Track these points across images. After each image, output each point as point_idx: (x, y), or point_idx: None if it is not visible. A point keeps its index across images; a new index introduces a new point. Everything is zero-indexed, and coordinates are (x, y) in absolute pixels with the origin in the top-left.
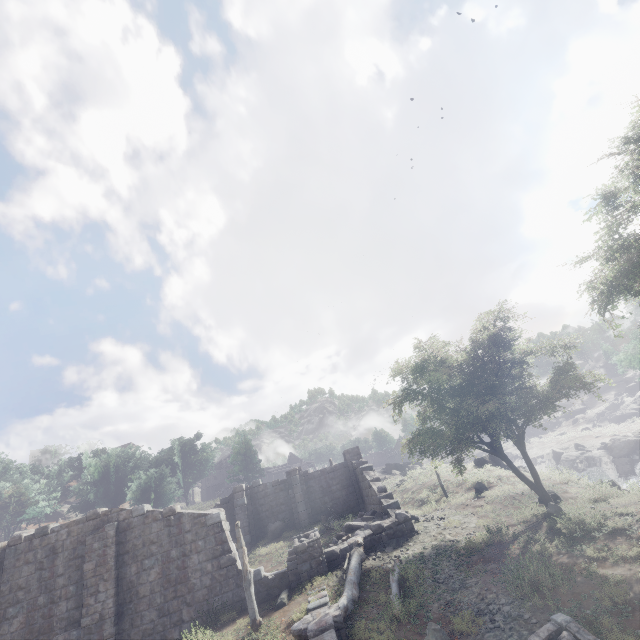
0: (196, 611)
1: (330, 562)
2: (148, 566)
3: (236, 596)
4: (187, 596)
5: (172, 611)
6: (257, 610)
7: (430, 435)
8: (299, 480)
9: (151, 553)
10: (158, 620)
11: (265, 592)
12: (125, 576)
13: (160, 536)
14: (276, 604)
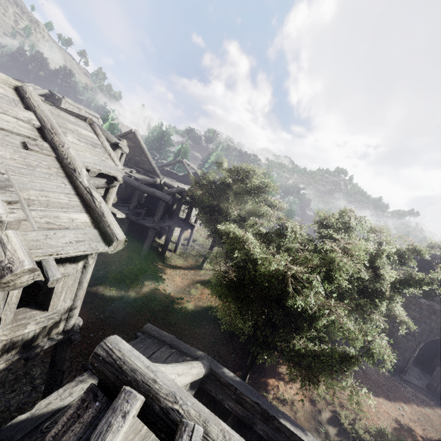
0: None
1: None
2: None
3: None
4: None
5: None
6: None
7: None
8: None
9: None
10: None
11: None
12: None
13: None
14: None
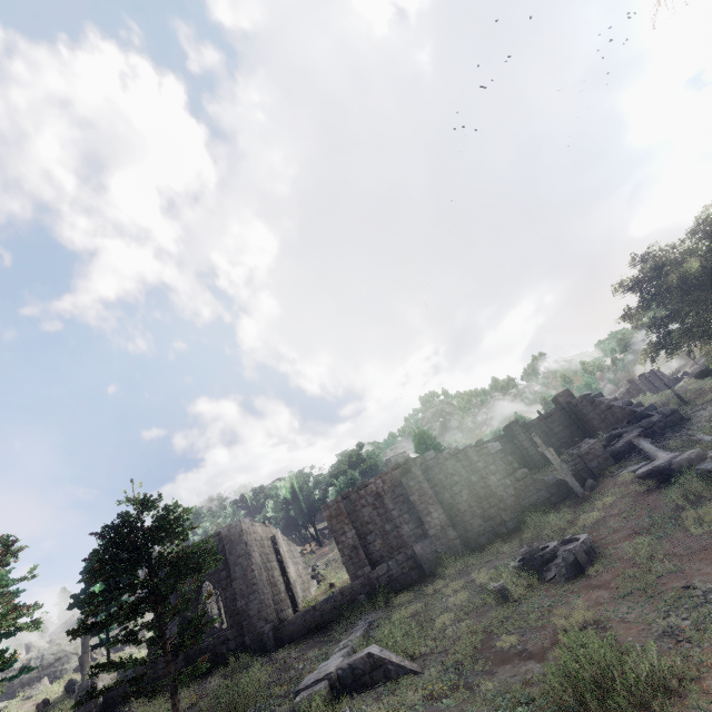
0: (512, 513)
1: (613, 458)
2: (457, 491)
3: (541, 497)
4: (500, 504)
5: (493, 516)
6: (581, 488)
7: (674, 335)
8: (520, 430)
9: (455, 482)
10: (485, 524)
11: (564, 490)
12: (443, 501)
13: (456, 469)
14: (589, 486)
